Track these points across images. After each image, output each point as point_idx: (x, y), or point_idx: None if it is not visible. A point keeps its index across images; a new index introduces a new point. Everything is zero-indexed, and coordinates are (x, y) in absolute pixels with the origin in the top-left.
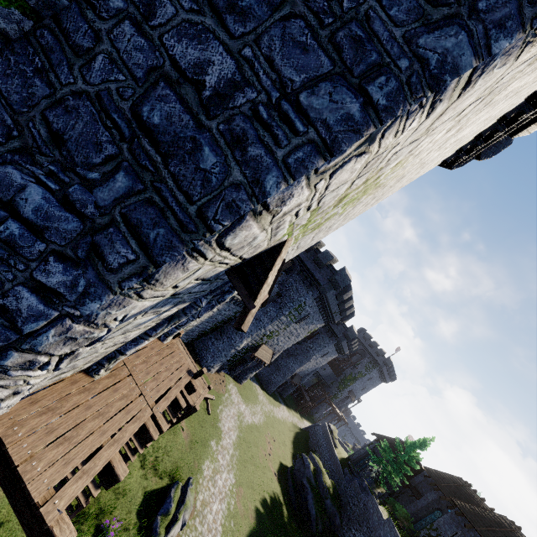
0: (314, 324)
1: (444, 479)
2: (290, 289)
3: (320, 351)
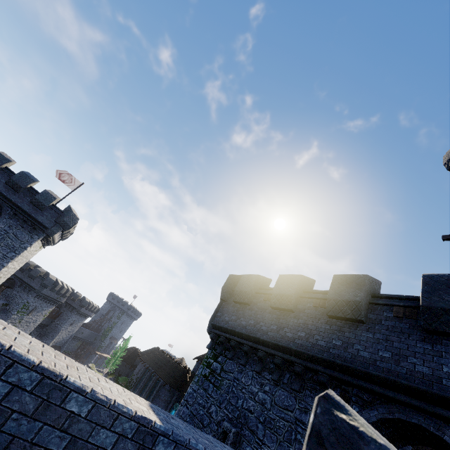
0: (46, 310)
1: (147, 352)
2: (15, 298)
3: (66, 322)
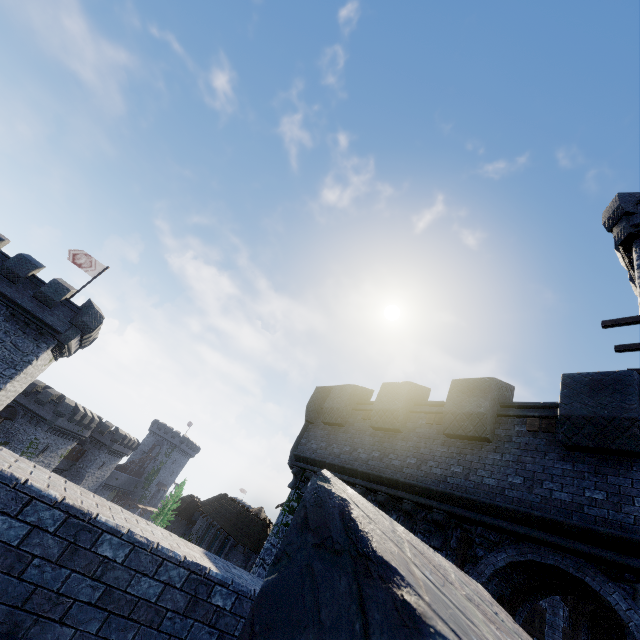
0: (62, 448)
1: (210, 501)
2: (18, 433)
3: (93, 465)
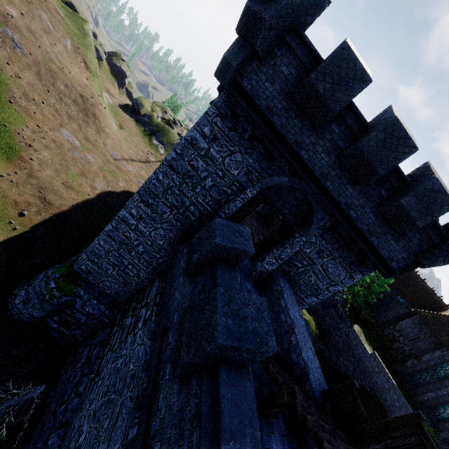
0: None
1: None
2: (309, 272)
3: None
